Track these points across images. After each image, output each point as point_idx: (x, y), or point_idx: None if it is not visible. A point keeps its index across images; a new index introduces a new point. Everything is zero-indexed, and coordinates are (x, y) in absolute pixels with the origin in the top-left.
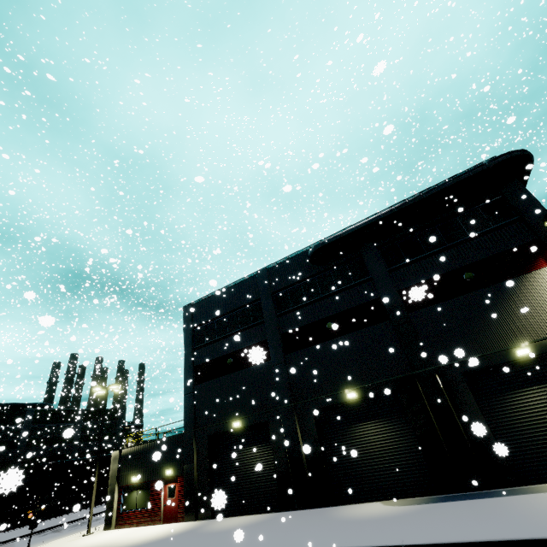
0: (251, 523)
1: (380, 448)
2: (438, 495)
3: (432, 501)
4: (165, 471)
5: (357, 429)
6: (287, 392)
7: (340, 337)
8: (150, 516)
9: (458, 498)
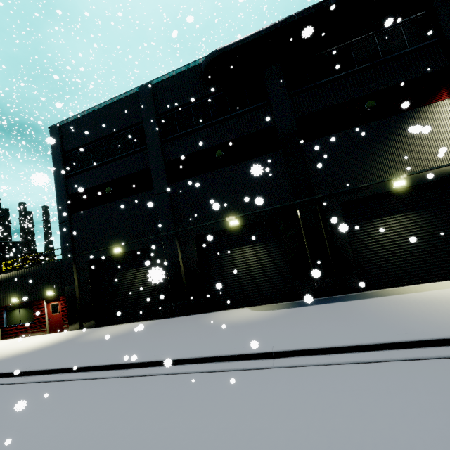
0: (130, 331)
1: (254, 267)
2: (297, 300)
3: (293, 306)
4: (46, 292)
5: (235, 252)
6: (170, 220)
7: (229, 166)
8: (36, 328)
9: (315, 303)
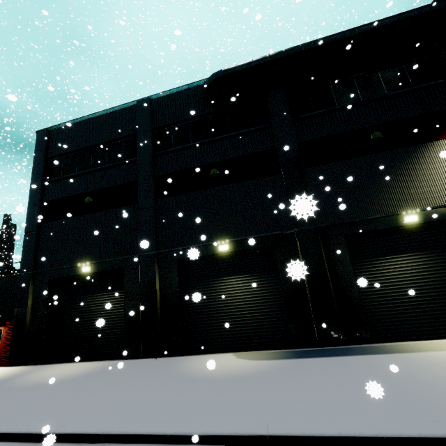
0: (80, 374)
1: (243, 302)
2: (293, 348)
3: (288, 356)
4: None
5: (223, 282)
6: (151, 239)
7: (223, 186)
8: None
9: (316, 354)
